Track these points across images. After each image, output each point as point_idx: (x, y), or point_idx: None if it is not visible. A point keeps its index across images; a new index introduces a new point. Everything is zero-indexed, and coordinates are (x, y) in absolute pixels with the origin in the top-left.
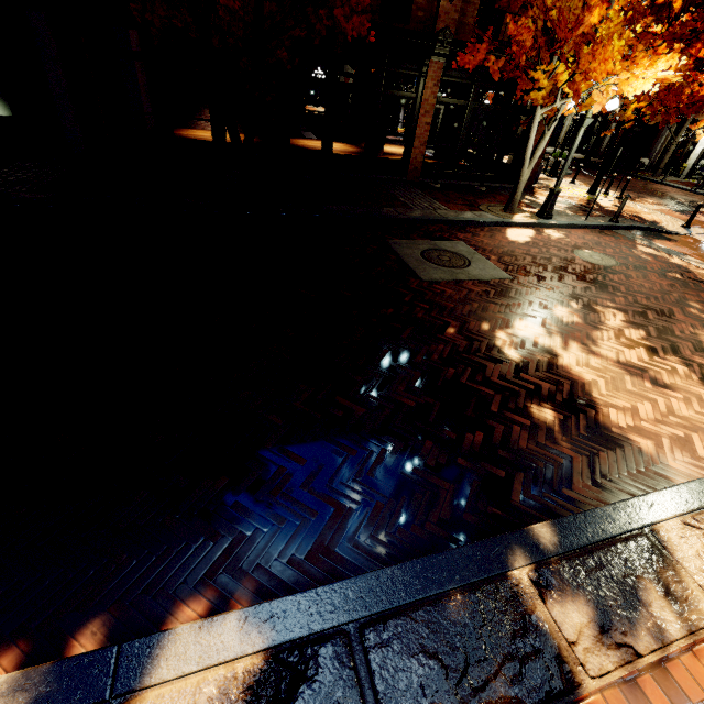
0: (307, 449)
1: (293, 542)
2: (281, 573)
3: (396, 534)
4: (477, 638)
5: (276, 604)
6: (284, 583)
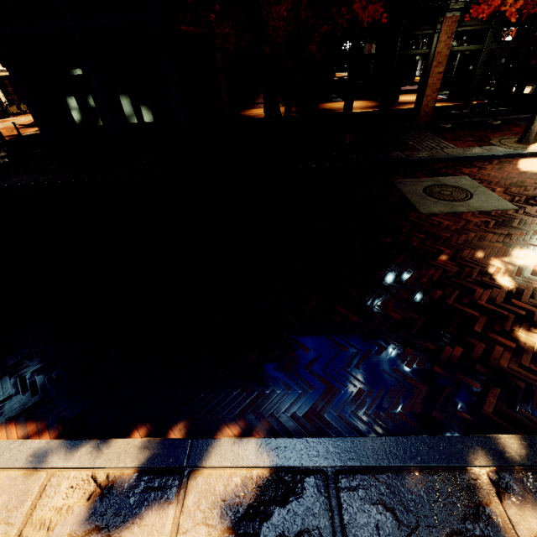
0: (311, 341)
1: (295, 404)
2: (285, 422)
3: (372, 414)
4: (430, 509)
5: (280, 441)
6: (287, 429)
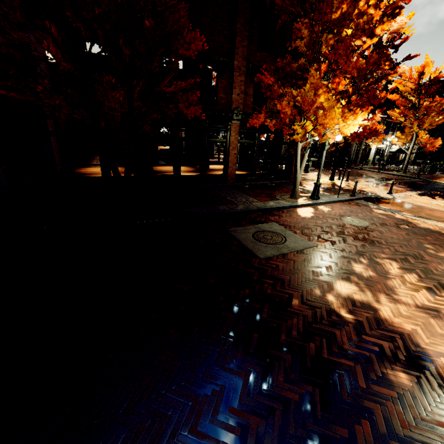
0: None
1: None
2: None
3: None
4: None
5: None
6: None
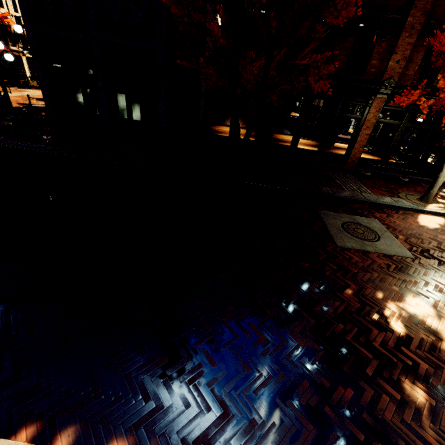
0: (219, 355)
1: (189, 425)
2: None
3: None
4: None
5: None
6: None
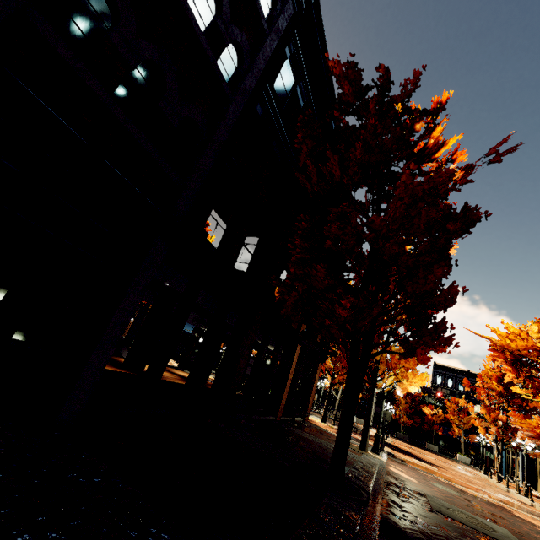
0: None
1: None
2: None
3: None
4: None
5: None
6: None
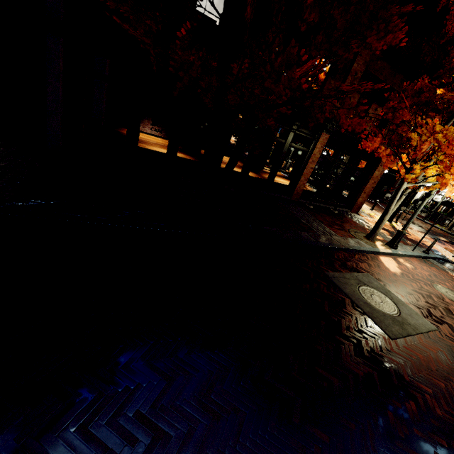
0: None
1: None
2: None
3: None
4: None
5: None
6: None
